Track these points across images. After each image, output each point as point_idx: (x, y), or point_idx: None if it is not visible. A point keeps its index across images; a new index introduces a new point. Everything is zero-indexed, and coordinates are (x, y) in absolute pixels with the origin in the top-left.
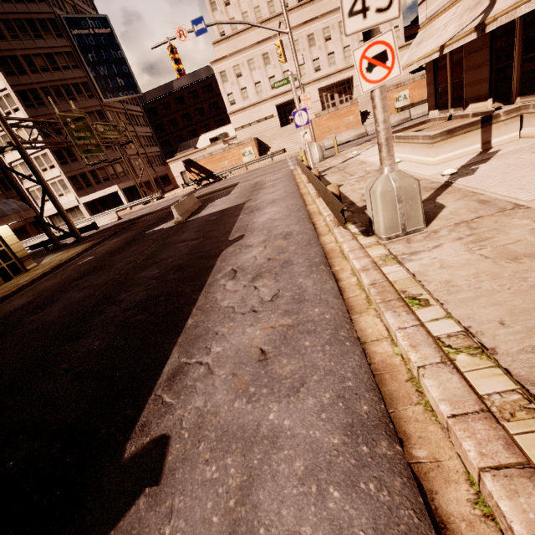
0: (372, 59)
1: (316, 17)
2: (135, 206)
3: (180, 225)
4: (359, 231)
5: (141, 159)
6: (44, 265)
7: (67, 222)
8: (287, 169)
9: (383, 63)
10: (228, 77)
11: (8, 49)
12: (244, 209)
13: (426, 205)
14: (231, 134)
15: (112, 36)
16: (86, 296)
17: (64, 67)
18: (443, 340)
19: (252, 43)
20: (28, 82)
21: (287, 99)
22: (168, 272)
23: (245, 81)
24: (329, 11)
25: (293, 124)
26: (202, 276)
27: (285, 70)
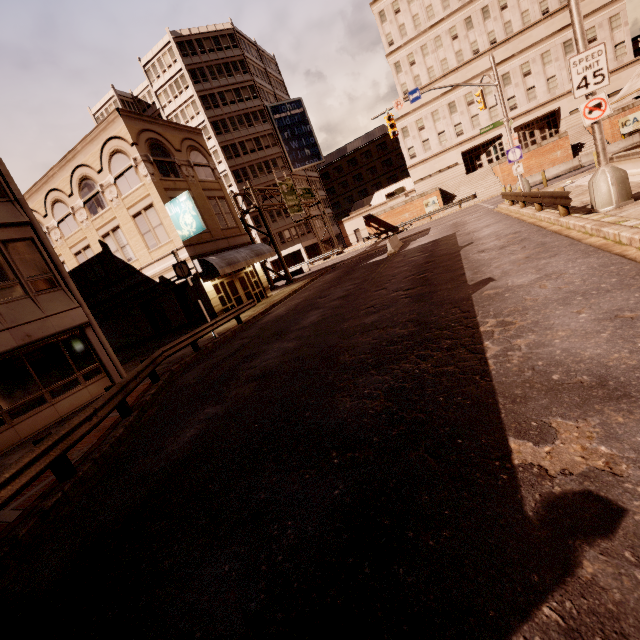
0: (591, 108)
1: (512, 55)
2: (313, 263)
3: (394, 255)
4: (581, 215)
5: (326, 217)
6: (280, 293)
7: (283, 266)
8: (485, 209)
9: (599, 109)
10: (410, 132)
11: (230, 139)
12: (458, 235)
13: (639, 193)
14: (408, 188)
15: (304, 114)
16: (358, 285)
17: (266, 146)
18: (633, 225)
19: (438, 95)
20: (241, 162)
21: (474, 144)
22: (420, 265)
23: (427, 133)
24: (529, 46)
25: (483, 169)
26: (455, 258)
27: (473, 115)
